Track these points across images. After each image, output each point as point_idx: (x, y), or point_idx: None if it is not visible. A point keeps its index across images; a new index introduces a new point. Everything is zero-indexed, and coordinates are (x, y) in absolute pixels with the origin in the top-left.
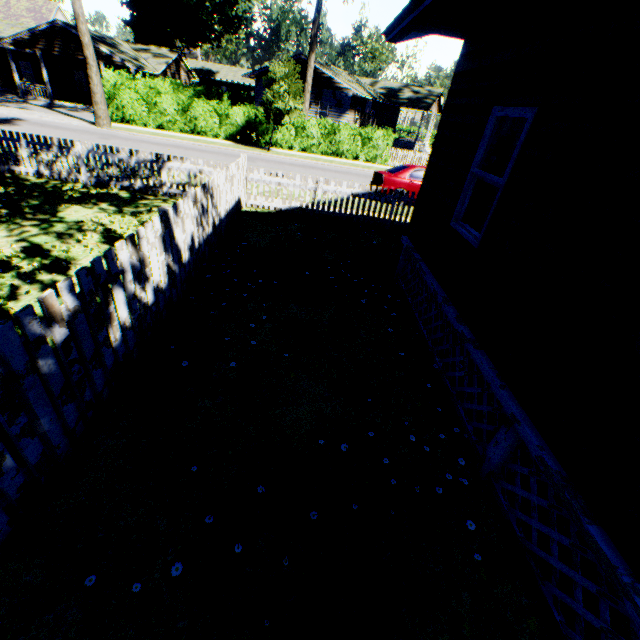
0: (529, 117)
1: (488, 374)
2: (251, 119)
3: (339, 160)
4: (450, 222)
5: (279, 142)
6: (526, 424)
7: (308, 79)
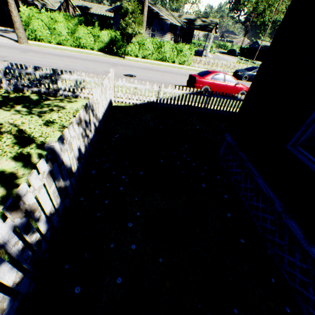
0: None
1: None
2: (112, 38)
3: (164, 63)
4: (285, 144)
5: (129, 52)
6: None
7: (144, 13)
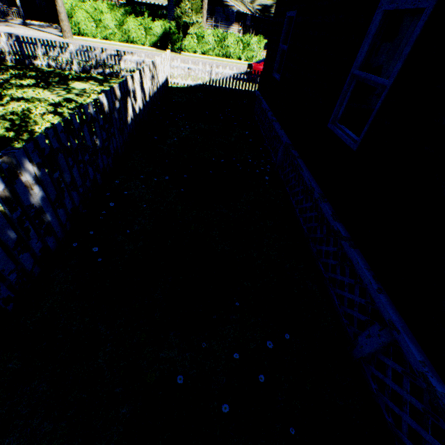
0: (294, 15)
1: (277, 128)
2: (167, 31)
3: (227, 60)
4: (272, 74)
5: (187, 48)
6: (284, 136)
7: None
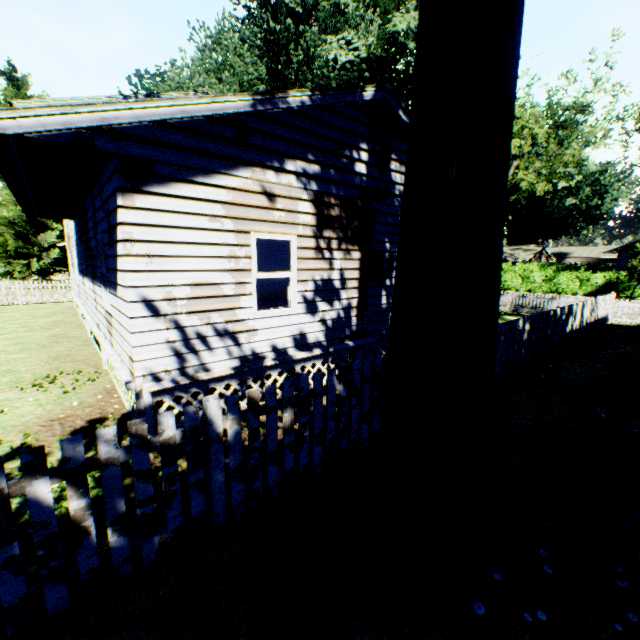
0: None
1: None
2: (610, 280)
3: None
4: None
5: None
6: None
7: None
